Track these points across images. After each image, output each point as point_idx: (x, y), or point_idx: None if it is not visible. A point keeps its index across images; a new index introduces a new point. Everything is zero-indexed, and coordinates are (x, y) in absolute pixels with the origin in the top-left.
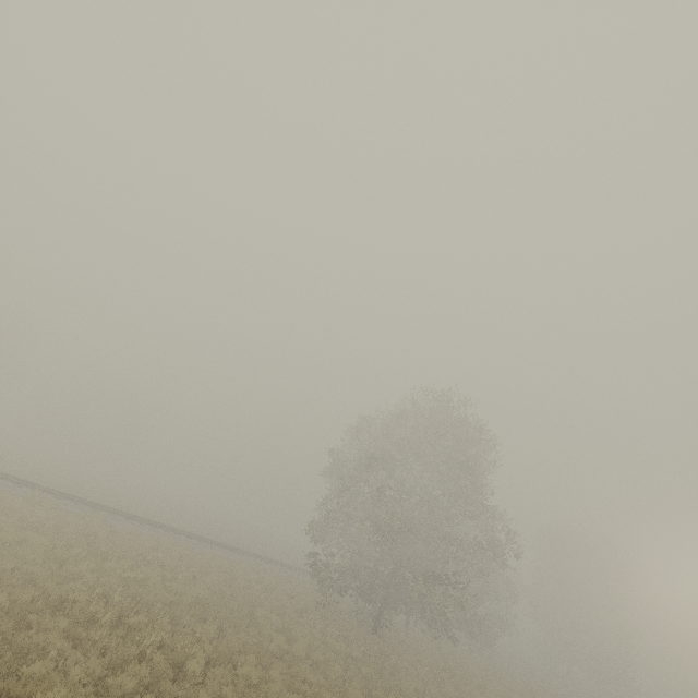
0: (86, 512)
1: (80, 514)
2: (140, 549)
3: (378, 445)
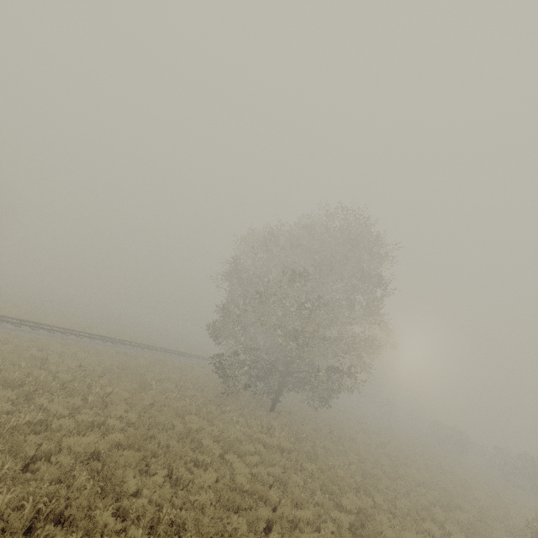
0: None
1: None
2: (23, 364)
3: (290, 256)
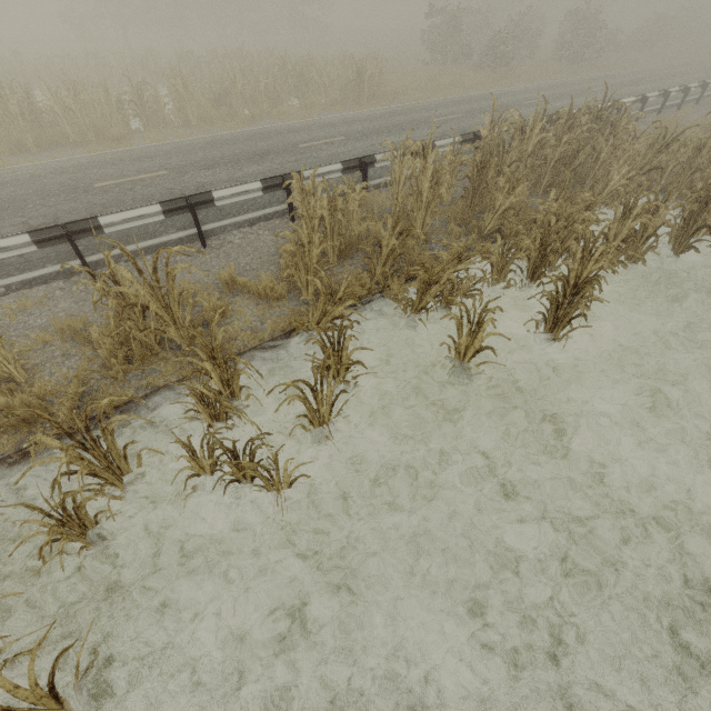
0: None
1: None
2: None
3: None
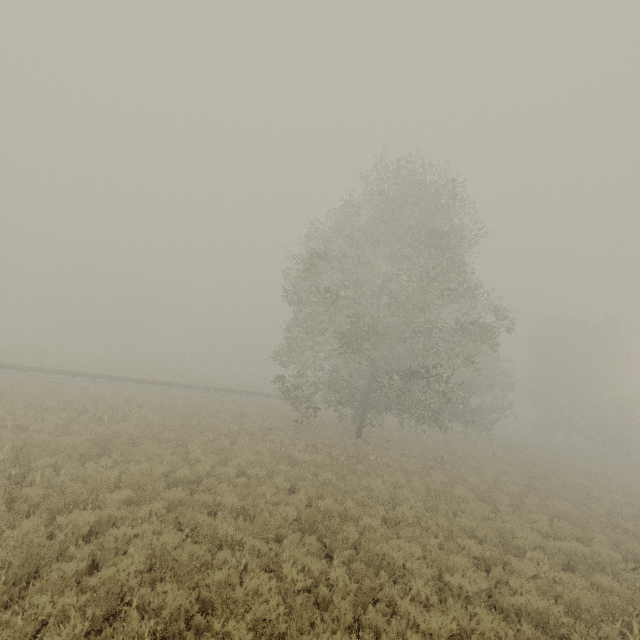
0: (34, 377)
1: (18, 379)
2: (74, 400)
3: (330, 247)
